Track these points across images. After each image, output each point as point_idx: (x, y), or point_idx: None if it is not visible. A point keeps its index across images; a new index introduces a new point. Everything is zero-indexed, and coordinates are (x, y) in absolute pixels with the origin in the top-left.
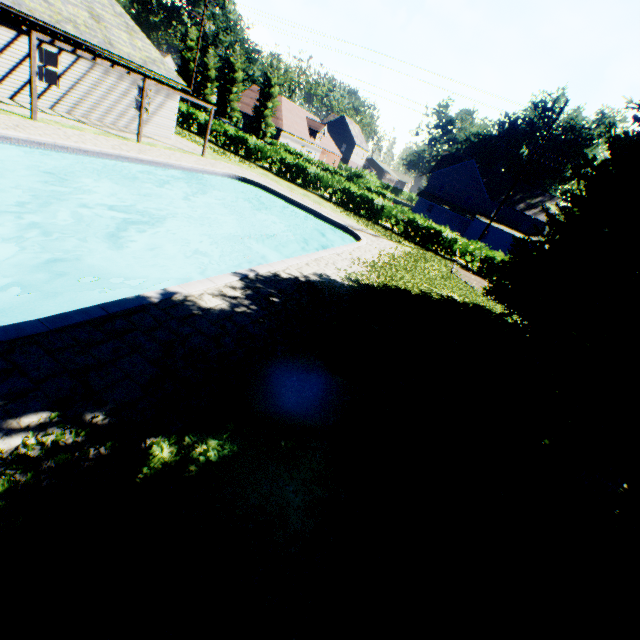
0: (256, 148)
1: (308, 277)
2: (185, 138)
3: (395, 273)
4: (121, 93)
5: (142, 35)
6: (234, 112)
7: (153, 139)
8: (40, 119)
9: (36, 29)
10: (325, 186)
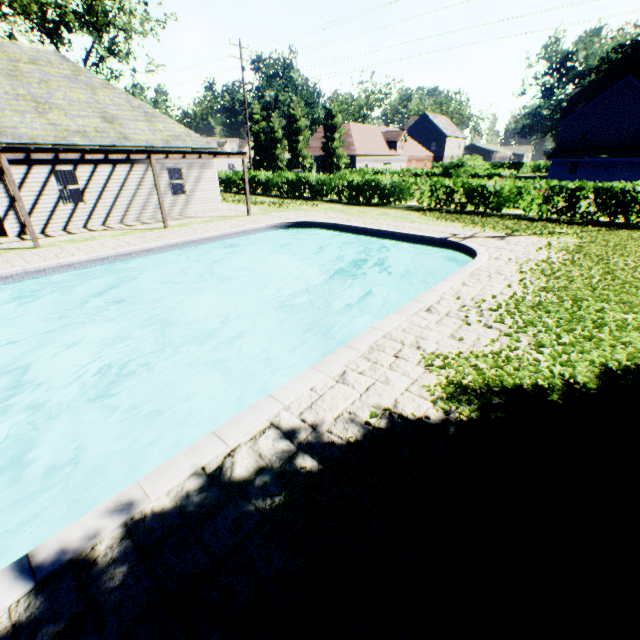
0: (318, 183)
1: (330, 437)
2: (242, 203)
3: (575, 311)
4: (151, 183)
5: (164, 117)
6: (305, 159)
7: (194, 217)
8: (50, 244)
9: (0, 150)
10: (408, 193)
